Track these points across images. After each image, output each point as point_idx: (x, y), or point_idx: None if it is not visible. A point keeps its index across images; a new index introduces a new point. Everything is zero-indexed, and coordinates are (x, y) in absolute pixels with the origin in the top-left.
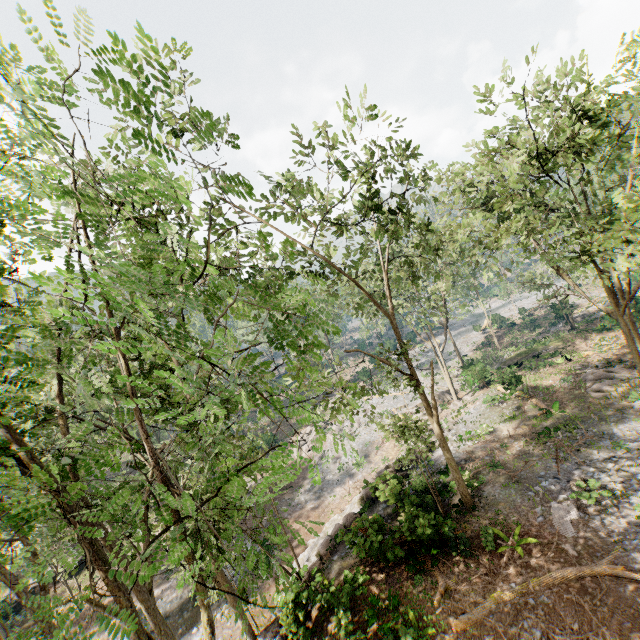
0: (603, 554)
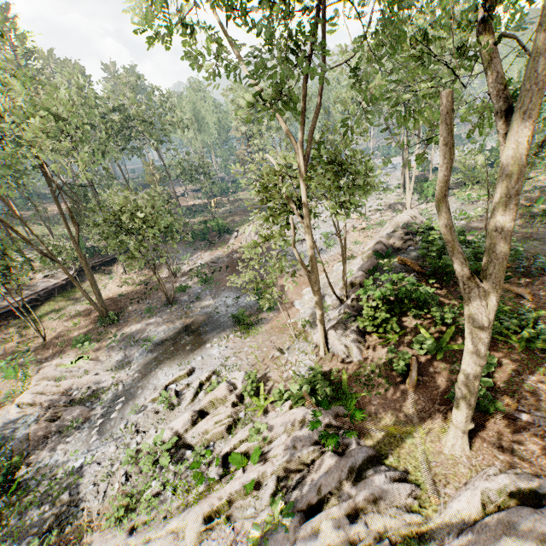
0: None
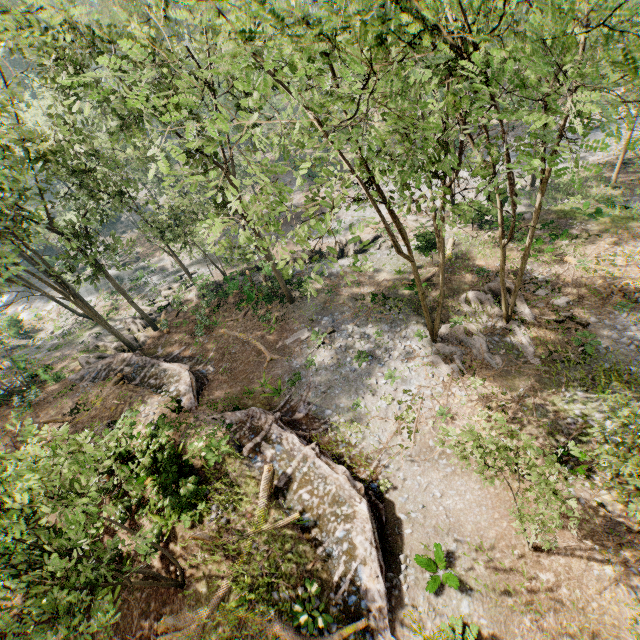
0: (281, 355)
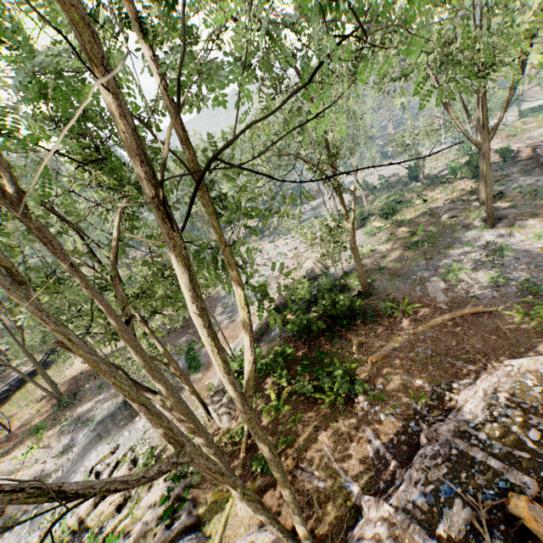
0: (466, 304)
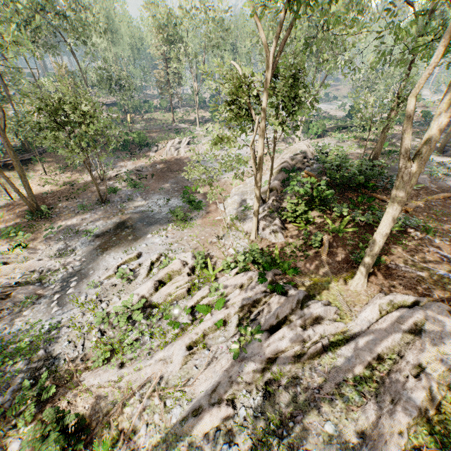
0: None
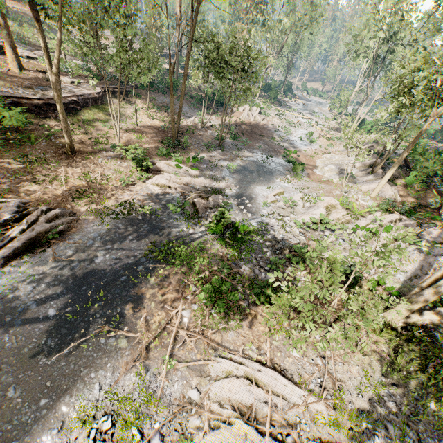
0: None
